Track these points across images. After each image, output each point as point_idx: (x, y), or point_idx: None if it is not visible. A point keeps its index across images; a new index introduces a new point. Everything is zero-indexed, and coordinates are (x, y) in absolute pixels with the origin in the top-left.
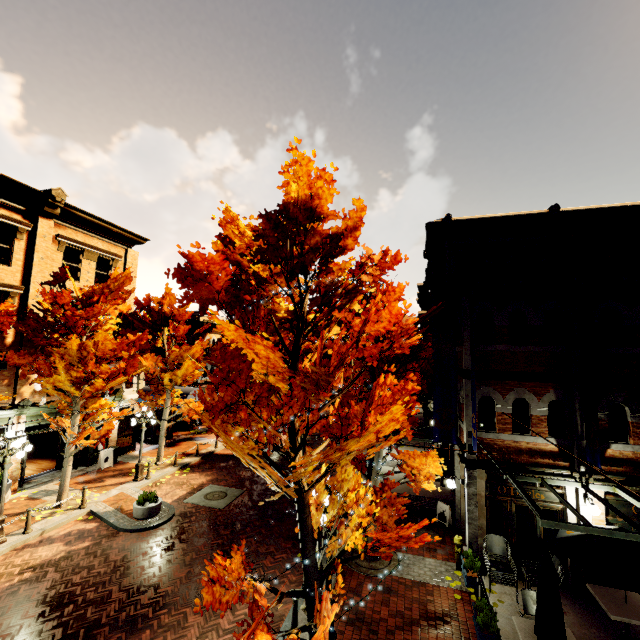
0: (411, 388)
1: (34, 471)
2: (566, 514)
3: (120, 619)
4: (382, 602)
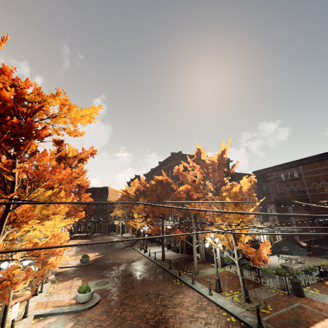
0: None
1: None
2: None
3: (153, 324)
4: (215, 280)
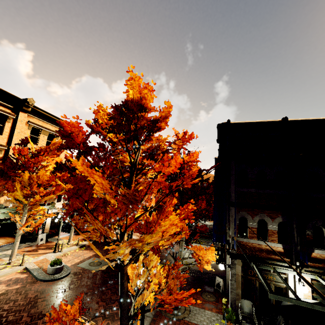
0: (191, 208)
1: (3, 243)
2: (288, 290)
3: None
4: None
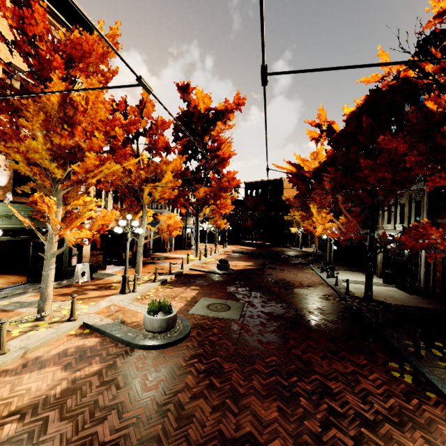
0: None
1: (1, 284)
2: None
3: None
4: None
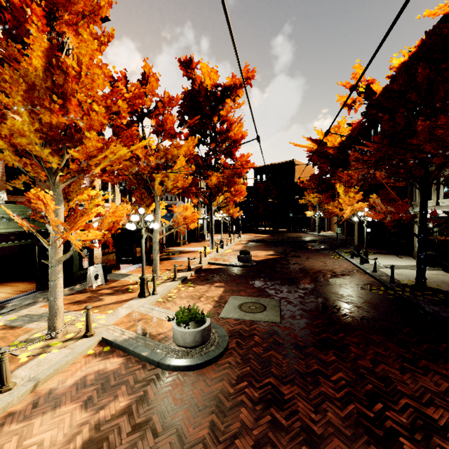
0: None
1: (9, 294)
2: None
3: None
4: None
